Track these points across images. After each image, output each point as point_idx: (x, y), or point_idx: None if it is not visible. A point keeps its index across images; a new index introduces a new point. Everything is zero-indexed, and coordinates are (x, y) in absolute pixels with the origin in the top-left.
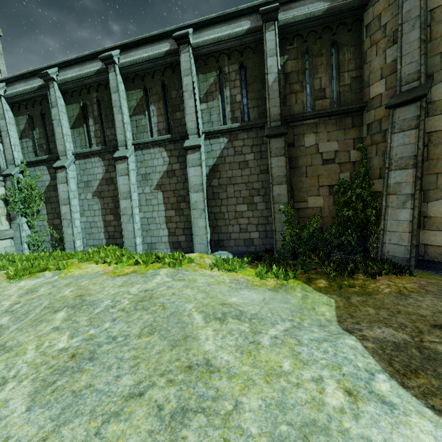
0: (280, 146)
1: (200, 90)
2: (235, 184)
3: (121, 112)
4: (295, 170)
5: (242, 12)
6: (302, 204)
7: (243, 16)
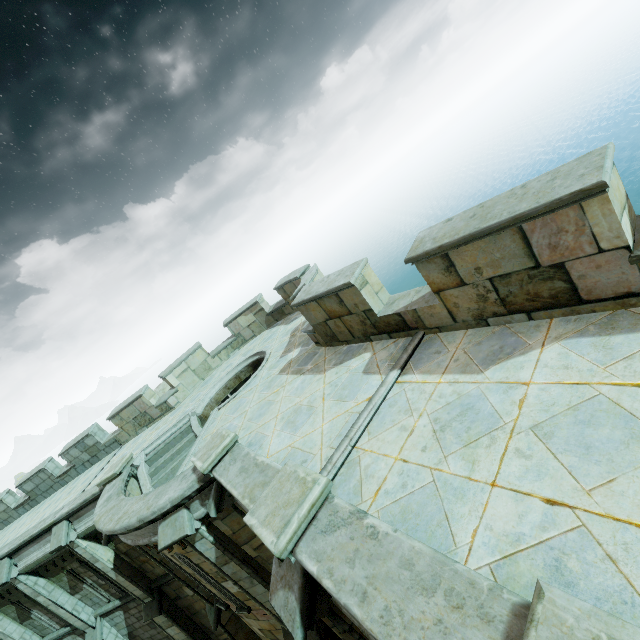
0: (165, 620)
1: (63, 587)
2: (159, 639)
3: (7, 636)
4: (197, 614)
5: (40, 534)
6: (224, 635)
7: (45, 533)
